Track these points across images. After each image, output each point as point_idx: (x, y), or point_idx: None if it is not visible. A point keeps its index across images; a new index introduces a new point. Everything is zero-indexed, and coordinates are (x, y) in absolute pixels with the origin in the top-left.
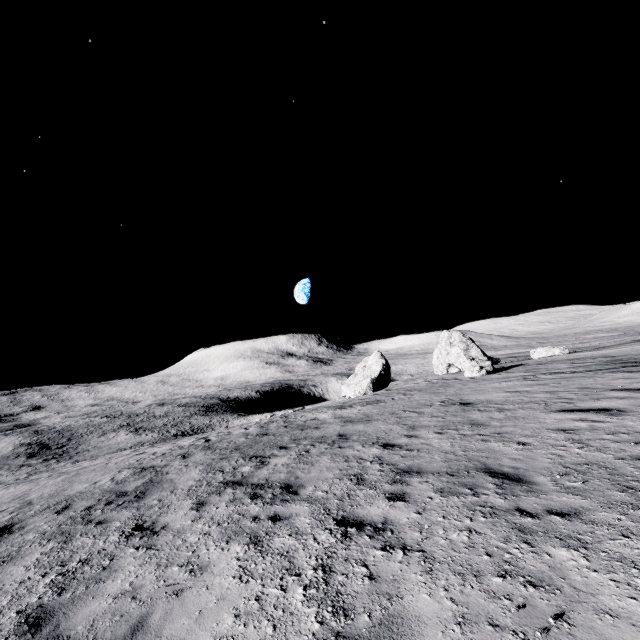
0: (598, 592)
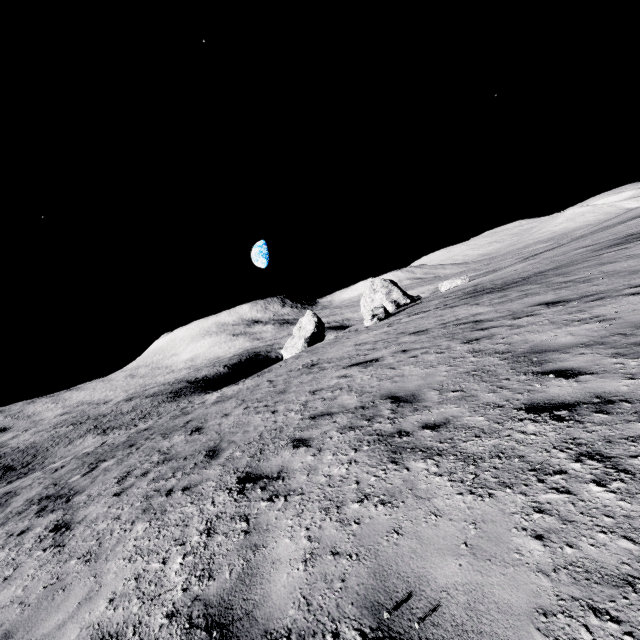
0: (113, 558)
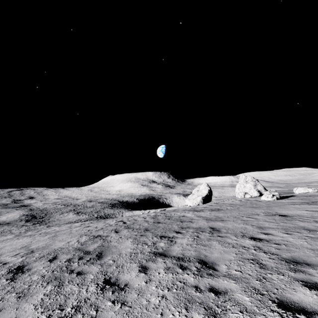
0: None
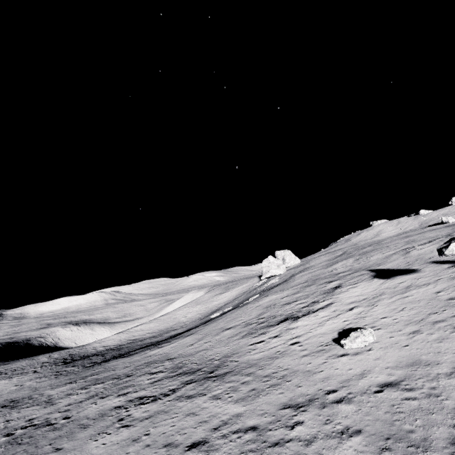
0: None
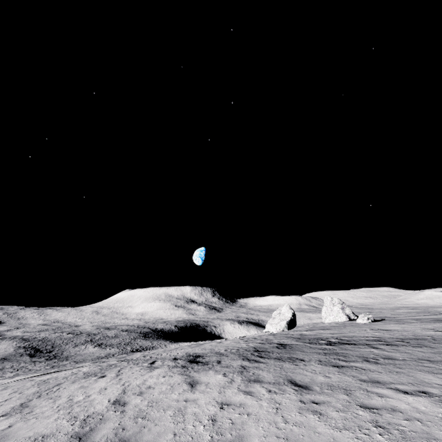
0: None
